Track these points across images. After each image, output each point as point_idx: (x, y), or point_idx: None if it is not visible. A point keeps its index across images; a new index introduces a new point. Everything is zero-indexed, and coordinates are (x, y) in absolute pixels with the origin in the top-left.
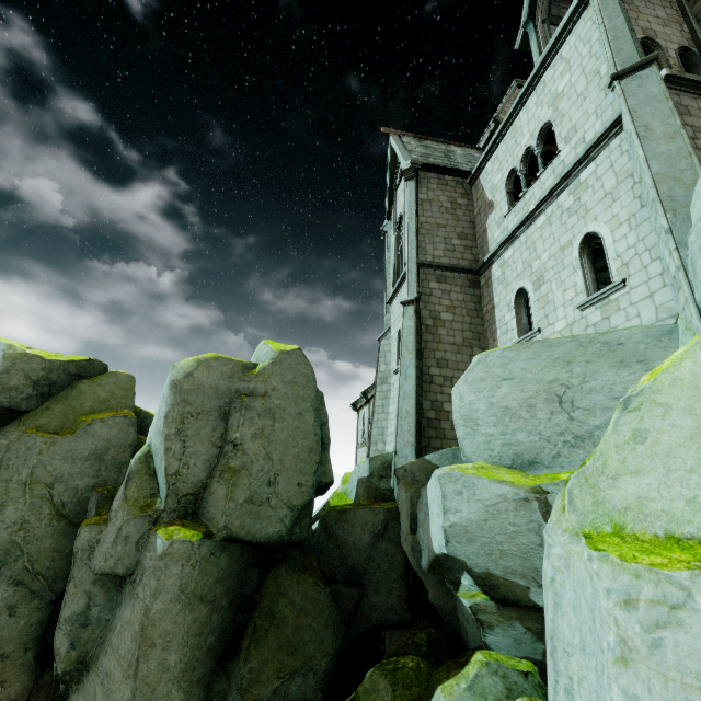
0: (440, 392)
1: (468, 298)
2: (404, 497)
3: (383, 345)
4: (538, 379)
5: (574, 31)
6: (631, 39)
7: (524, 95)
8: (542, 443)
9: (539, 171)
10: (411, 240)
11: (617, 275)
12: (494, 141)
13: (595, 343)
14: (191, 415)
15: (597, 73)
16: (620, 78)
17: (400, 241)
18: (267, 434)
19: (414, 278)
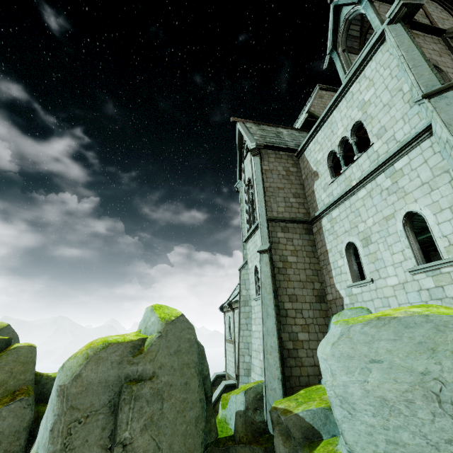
0: (294, 324)
1: (305, 243)
2: (282, 451)
3: (243, 274)
4: (408, 367)
5: (374, 59)
6: (428, 67)
7: (336, 100)
8: (431, 449)
9: (356, 156)
10: (260, 201)
11: (446, 252)
12: (314, 130)
13: (451, 328)
14: (78, 422)
15: (400, 90)
16: (429, 97)
17: (250, 197)
18: (156, 420)
19: (265, 231)
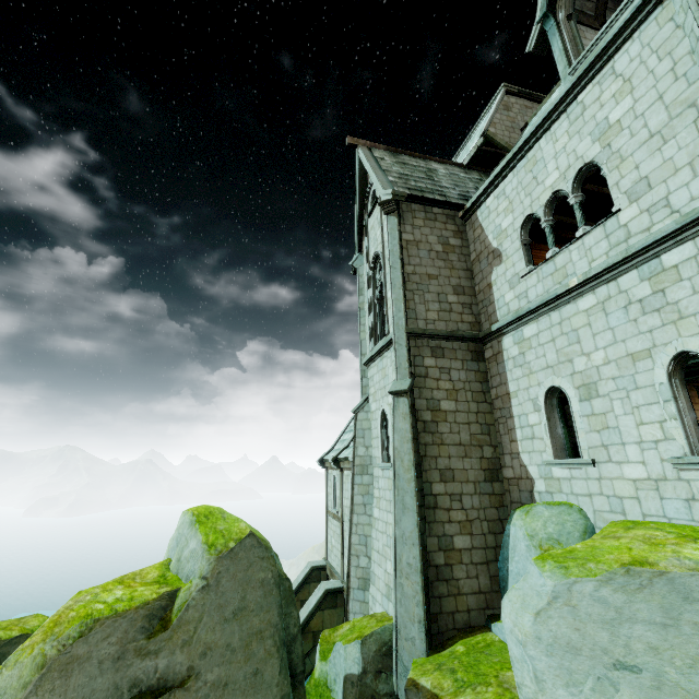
0: (448, 520)
1: (472, 376)
2: None
3: (361, 420)
4: (695, 693)
5: (638, 35)
6: None
7: (548, 118)
8: None
9: (580, 230)
10: (396, 299)
11: None
12: (500, 172)
13: None
14: None
15: (691, 105)
16: None
17: (377, 286)
18: None
19: (404, 354)
